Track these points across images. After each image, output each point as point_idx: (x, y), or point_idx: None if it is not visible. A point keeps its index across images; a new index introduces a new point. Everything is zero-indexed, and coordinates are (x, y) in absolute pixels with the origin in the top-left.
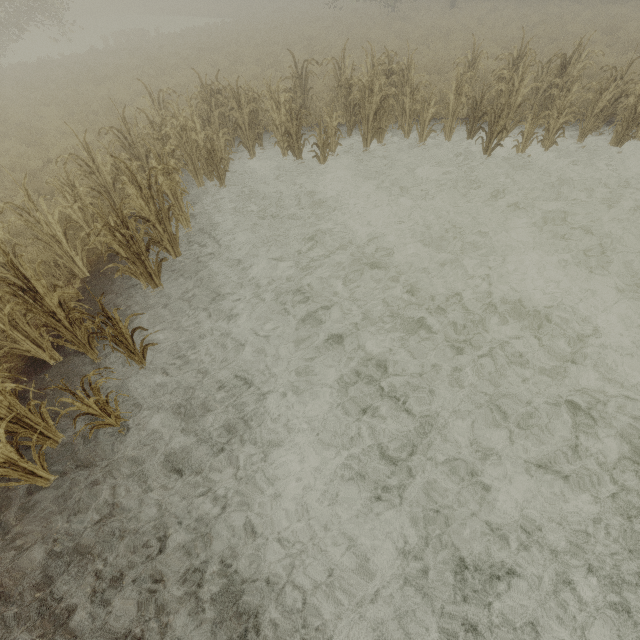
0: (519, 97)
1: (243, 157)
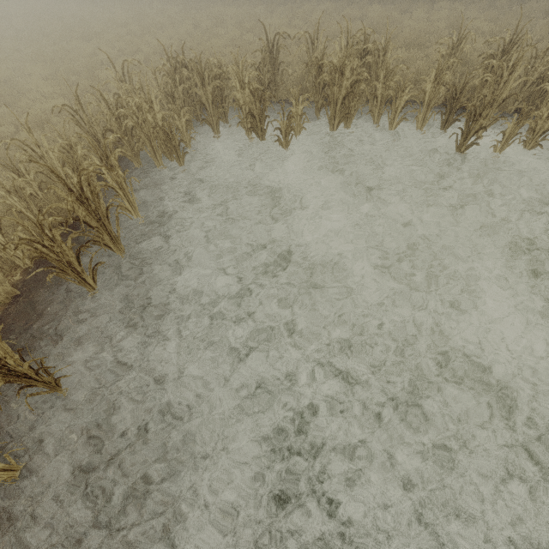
0: (506, 90)
1: (208, 133)
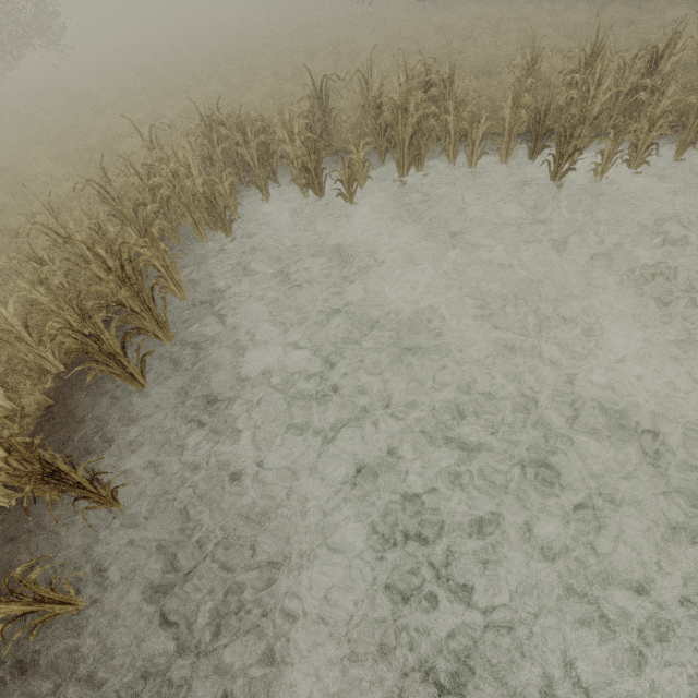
0: (596, 106)
1: (255, 197)
